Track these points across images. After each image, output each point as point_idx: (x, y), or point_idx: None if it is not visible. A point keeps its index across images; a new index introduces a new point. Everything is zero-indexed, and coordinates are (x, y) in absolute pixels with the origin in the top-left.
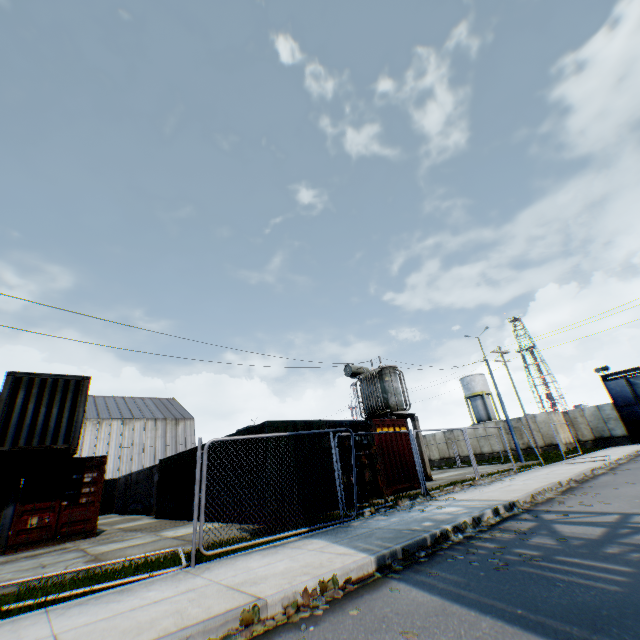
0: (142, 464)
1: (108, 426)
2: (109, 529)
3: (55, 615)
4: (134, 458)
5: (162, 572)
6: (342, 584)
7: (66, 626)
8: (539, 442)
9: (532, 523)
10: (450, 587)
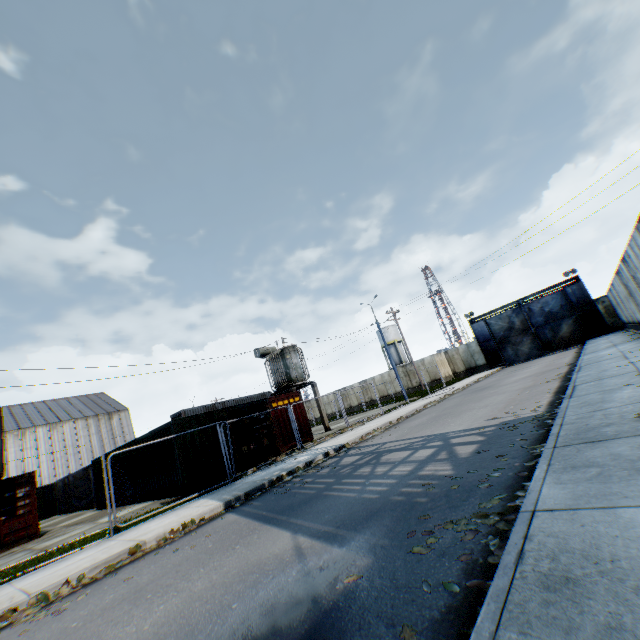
0: (80, 463)
1: (33, 434)
2: (53, 529)
3: (17, 582)
4: (70, 459)
5: (91, 544)
6: (199, 522)
7: (26, 583)
8: (427, 379)
9: (337, 459)
10: (250, 509)
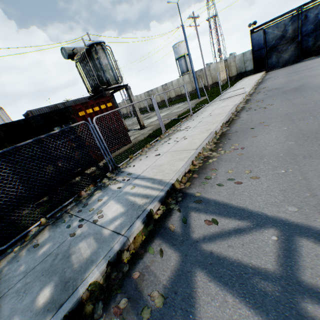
0: None
1: None
2: None
3: None
4: None
5: None
6: None
7: None
8: (210, 82)
9: (174, 262)
10: None
